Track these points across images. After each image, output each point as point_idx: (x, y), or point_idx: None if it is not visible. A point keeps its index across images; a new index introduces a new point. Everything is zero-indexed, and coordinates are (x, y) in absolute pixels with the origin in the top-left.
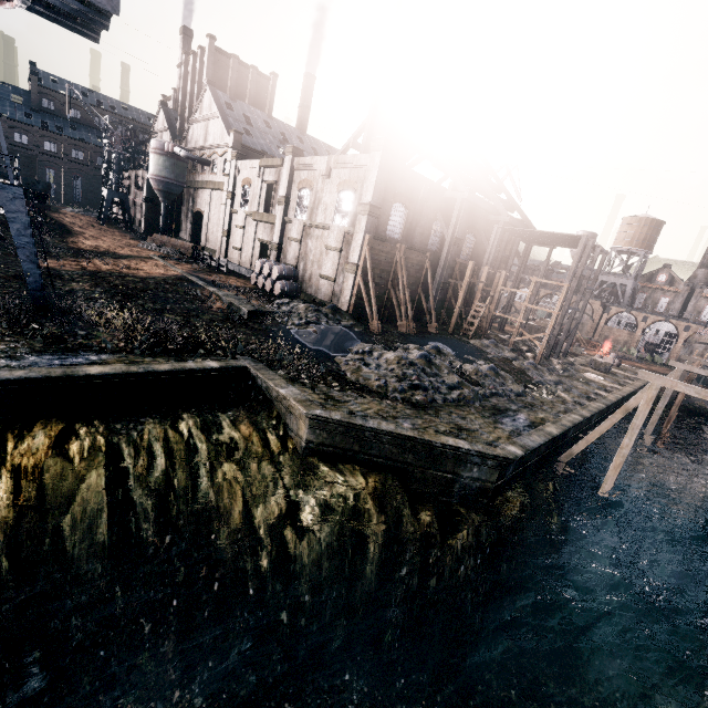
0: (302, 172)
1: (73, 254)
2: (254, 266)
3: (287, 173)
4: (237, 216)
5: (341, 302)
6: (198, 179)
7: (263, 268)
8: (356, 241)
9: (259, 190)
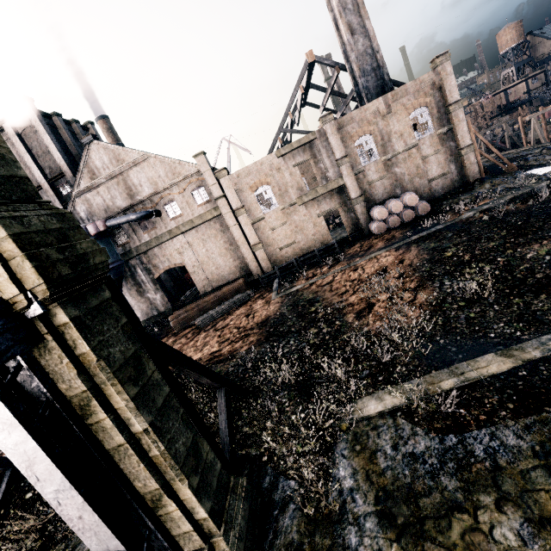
0: (349, 127)
1: (315, 326)
2: (377, 217)
3: (335, 136)
4: (262, 222)
5: (472, 177)
6: (141, 242)
7: (392, 209)
8: (462, 130)
9: (289, 178)
